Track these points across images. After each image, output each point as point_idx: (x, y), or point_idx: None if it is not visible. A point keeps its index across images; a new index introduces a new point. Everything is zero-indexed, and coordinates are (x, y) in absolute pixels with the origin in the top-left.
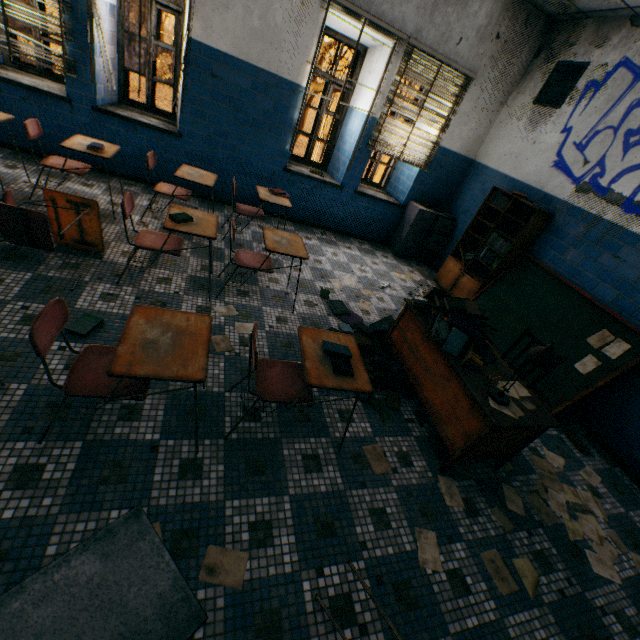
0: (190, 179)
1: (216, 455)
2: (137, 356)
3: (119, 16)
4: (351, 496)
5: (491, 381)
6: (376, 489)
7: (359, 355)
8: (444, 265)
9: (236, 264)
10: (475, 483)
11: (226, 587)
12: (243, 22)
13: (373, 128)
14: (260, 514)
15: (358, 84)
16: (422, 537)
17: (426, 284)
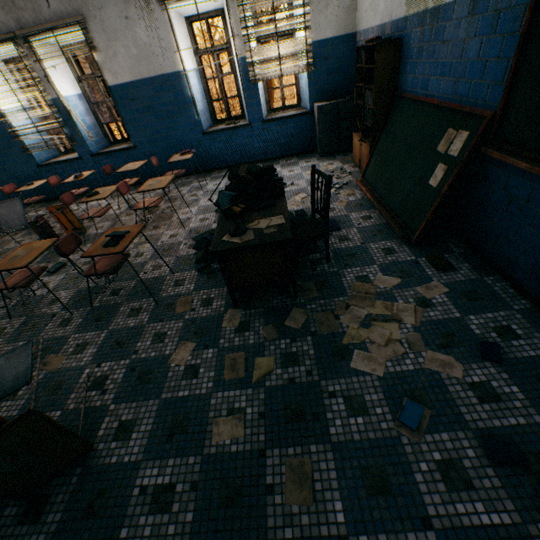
0: (124, 170)
1: (82, 315)
2: (4, 263)
3: (87, 98)
4: (149, 327)
5: (248, 222)
6: (170, 322)
7: (136, 234)
8: (353, 144)
9: (134, 210)
10: (264, 310)
11: (48, 371)
12: (128, 56)
13: (247, 66)
14: (86, 340)
15: (230, 40)
16: (183, 346)
17: (341, 169)
